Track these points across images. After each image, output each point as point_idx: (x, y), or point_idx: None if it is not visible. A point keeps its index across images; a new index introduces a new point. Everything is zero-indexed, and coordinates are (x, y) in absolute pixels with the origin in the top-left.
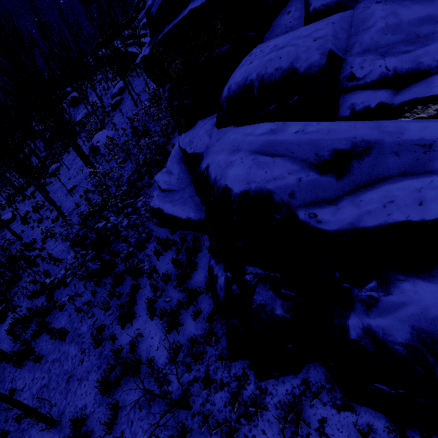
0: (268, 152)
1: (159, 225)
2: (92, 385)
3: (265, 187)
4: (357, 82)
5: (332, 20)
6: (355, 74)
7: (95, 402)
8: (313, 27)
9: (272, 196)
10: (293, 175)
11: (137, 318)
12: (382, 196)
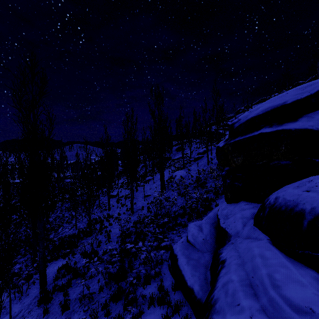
0: None
1: (170, 269)
2: None
3: None
4: None
5: None
6: None
7: None
8: None
9: None
10: None
11: None
12: None
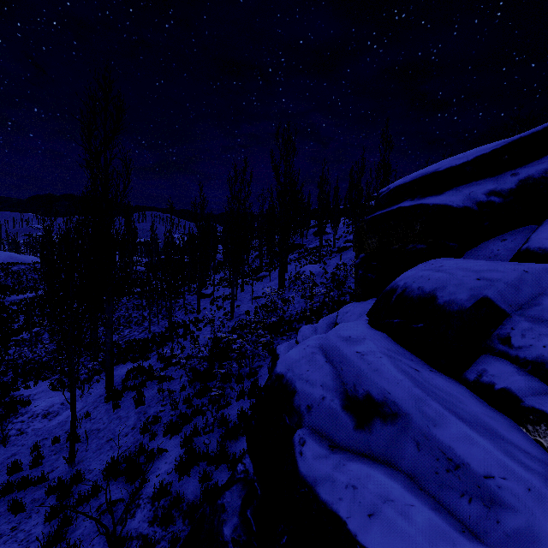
0: (329, 354)
1: (269, 370)
2: (110, 459)
3: (294, 382)
4: (508, 349)
5: (526, 267)
6: (511, 339)
7: (98, 474)
8: (493, 266)
9: (294, 395)
10: (323, 390)
11: (178, 436)
12: (358, 475)
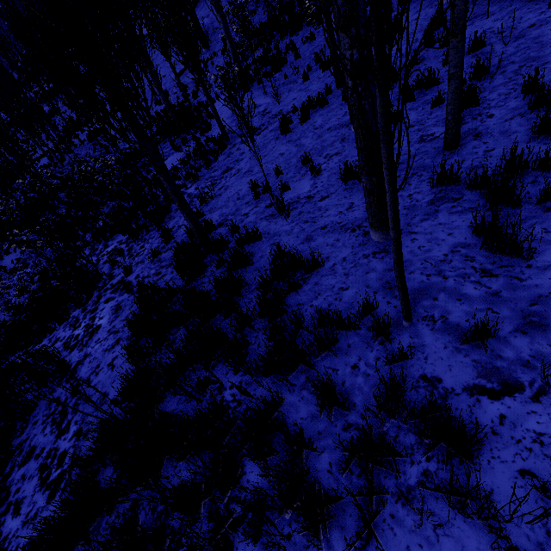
0: None
1: None
2: None
3: None
4: None
5: None
6: None
7: None
8: None
9: None
10: None
11: None
12: None
